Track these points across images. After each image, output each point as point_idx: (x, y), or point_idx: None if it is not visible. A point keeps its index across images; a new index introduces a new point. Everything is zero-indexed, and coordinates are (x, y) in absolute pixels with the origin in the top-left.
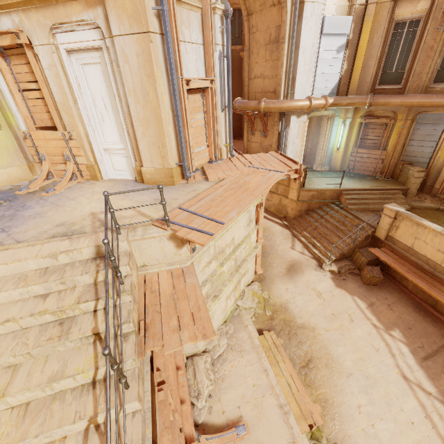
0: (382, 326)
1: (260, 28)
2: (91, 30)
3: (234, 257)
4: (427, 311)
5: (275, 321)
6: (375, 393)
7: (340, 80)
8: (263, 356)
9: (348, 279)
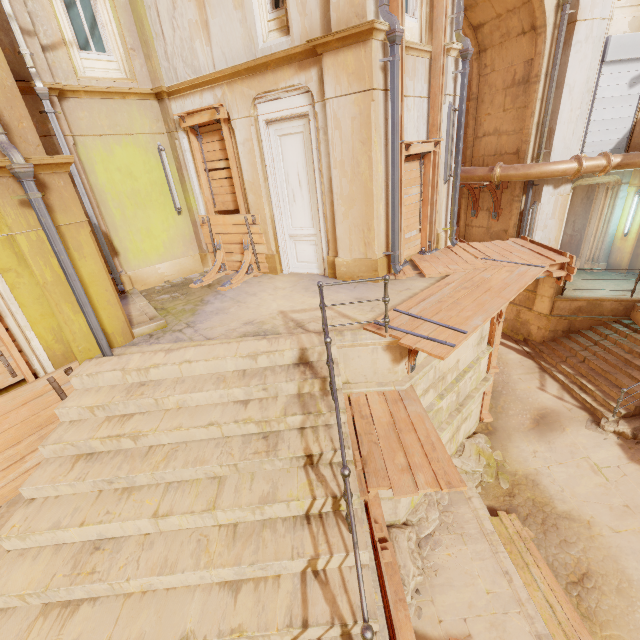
0: None
1: (498, 67)
2: (299, 95)
3: (456, 388)
4: None
5: (517, 499)
6: None
7: (634, 127)
8: (502, 551)
9: None
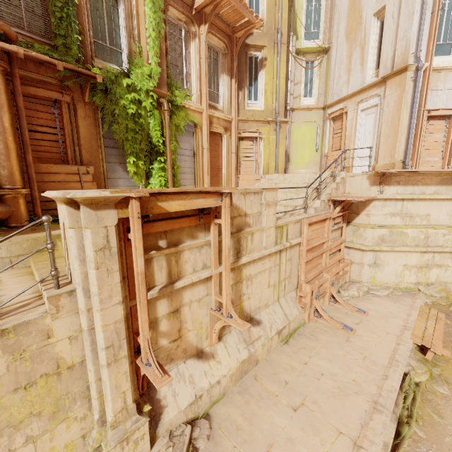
0: None
1: None
2: (376, 98)
3: (424, 231)
4: None
5: None
6: None
7: None
8: (415, 311)
9: None
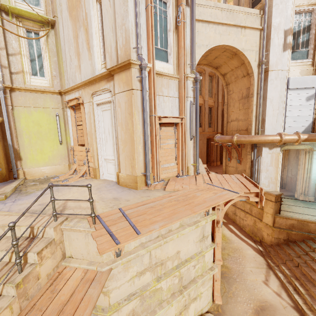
0: None
1: (235, 91)
2: (108, 93)
3: (178, 273)
4: None
5: None
6: None
7: (314, 120)
8: None
9: None
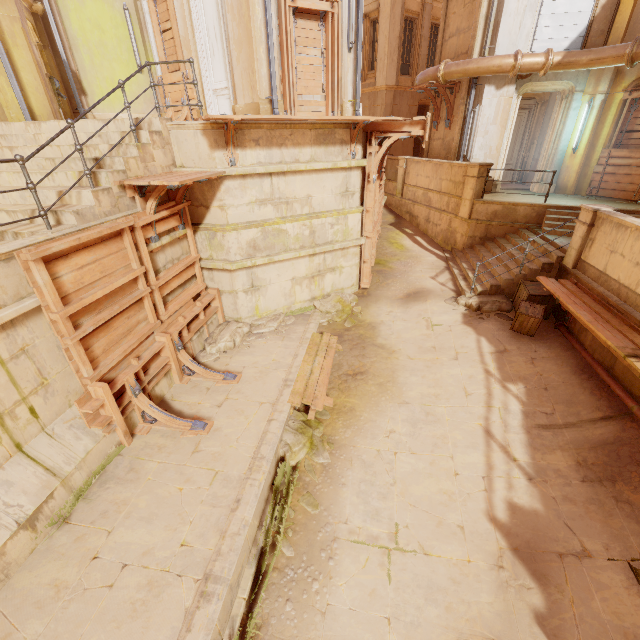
0: (499, 375)
1: None
2: None
3: (308, 224)
4: (594, 376)
5: (349, 332)
6: (427, 430)
7: (591, 24)
8: (304, 346)
9: (488, 320)
